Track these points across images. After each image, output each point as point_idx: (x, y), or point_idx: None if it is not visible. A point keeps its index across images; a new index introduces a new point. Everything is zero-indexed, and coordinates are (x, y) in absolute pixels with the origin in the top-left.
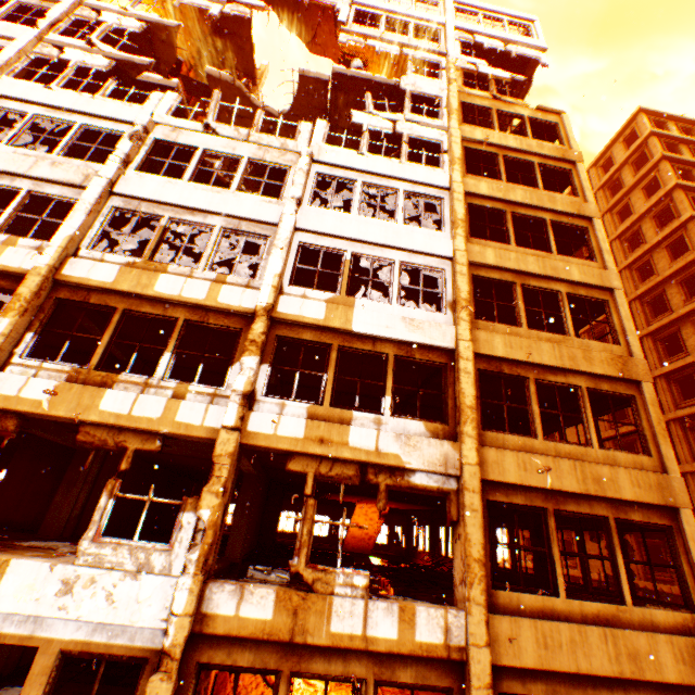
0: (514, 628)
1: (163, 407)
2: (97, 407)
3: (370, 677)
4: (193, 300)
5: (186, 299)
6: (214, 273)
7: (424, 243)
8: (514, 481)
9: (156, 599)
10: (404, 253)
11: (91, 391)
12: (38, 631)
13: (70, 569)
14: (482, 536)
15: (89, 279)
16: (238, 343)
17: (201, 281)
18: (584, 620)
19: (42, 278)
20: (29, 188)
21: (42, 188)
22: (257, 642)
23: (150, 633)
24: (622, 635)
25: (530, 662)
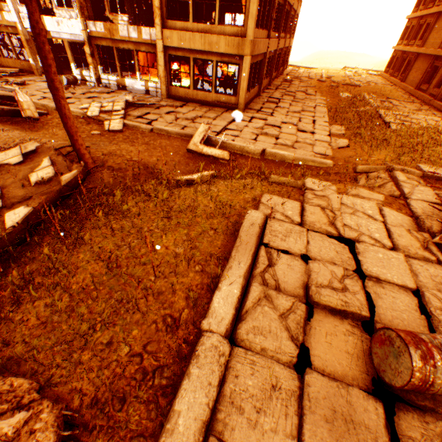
0: (171, 35)
1: None
2: None
3: (135, 50)
4: None
5: None
6: None
7: None
8: None
9: (78, 27)
10: None
11: None
12: (61, 37)
13: (56, 19)
14: None
15: None
16: None
17: None
18: (198, 32)
19: None
20: None
21: None
22: (106, 40)
23: (82, 38)
24: (208, 37)
25: (176, 46)
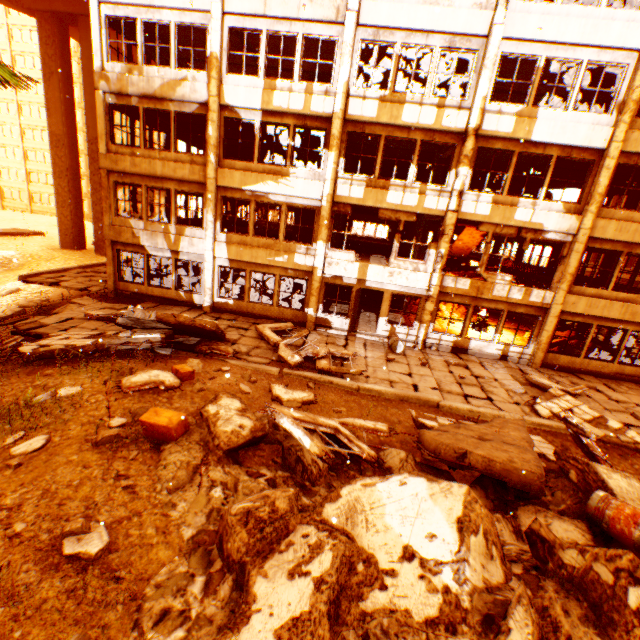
0: (576, 300)
1: (416, 200)
2: (385, 201)
3: (505, 310)
4: (426, 126)
5: (421, 126)
6: (436, 98)
7: (618, 36)
8: (608, 238)
9: (423, 280)
10: (594, 51)
11: (380, 193)
12: (382, 287)
13: (390, 269)
14: (576, 264)
15: (362, 117)
16: (452, 156)
17: (429, 109)
18: (615, 300)
19: (341, 122)
20: (302, 32)
21: (310, 30)
22: (461, 296)
23: (421, 291)
24: (632, 307)
25: (578, 312)
